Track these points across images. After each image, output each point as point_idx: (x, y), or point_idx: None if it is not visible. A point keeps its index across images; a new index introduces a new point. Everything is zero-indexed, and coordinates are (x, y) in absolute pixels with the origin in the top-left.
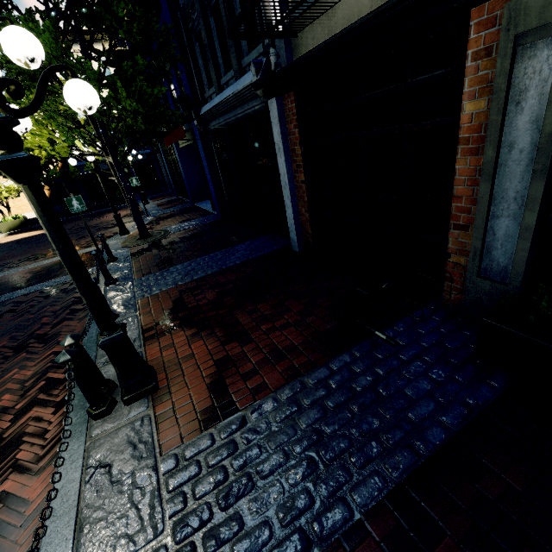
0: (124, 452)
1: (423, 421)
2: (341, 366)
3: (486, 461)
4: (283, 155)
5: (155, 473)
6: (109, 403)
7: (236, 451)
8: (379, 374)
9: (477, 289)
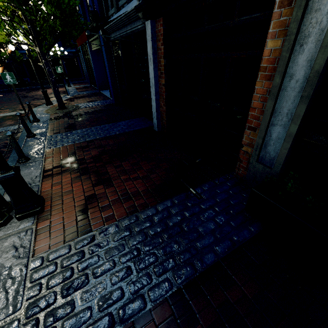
0: (8, 252)
1: (204, 248)
2: (164, 208)
3: (235, 277)
4: (152, 64)
5: (25, 268)
6: (5, 218)
7: (83, 258)
8: (185, 216)
9: (255, 169)
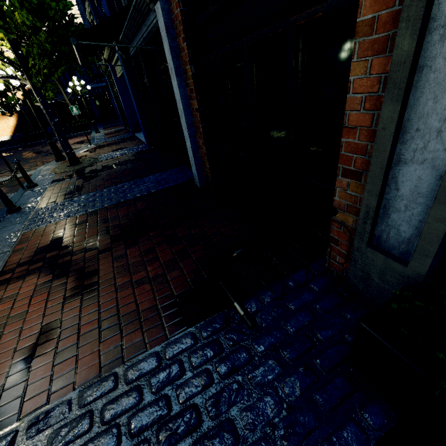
0: None
1: None
2: (175, 355)
3: None
4: (175, 77)
5: None
6: None
7: None
8: (215, 377)
9: (366, 261)
